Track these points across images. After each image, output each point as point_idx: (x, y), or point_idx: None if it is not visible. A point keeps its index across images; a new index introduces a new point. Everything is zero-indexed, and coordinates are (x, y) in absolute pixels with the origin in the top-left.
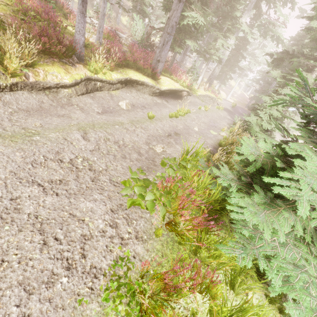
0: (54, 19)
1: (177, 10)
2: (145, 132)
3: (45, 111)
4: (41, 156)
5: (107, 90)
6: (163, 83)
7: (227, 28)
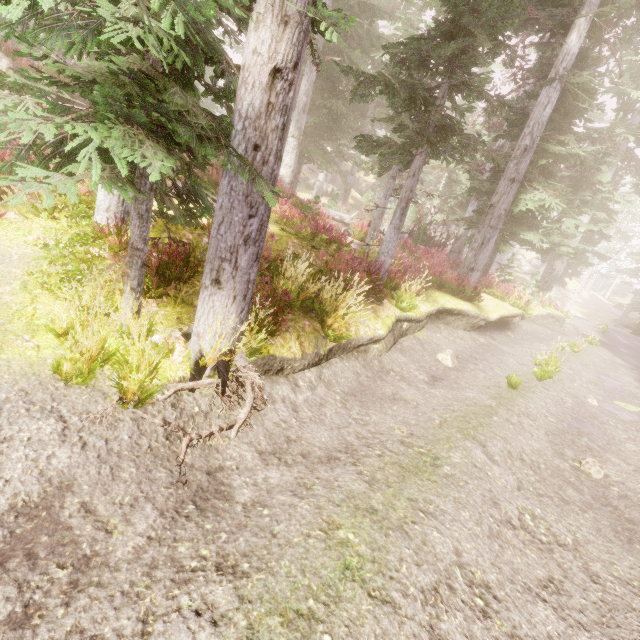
0: (340, 236)
1: (508, 193)
2: (536, 426)
3: (368, 390)
4: (488, 516)
5: (412, 333)
6: (485, 306)
7: (580, 200)
